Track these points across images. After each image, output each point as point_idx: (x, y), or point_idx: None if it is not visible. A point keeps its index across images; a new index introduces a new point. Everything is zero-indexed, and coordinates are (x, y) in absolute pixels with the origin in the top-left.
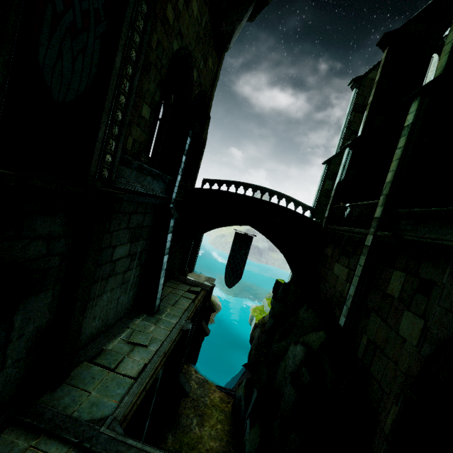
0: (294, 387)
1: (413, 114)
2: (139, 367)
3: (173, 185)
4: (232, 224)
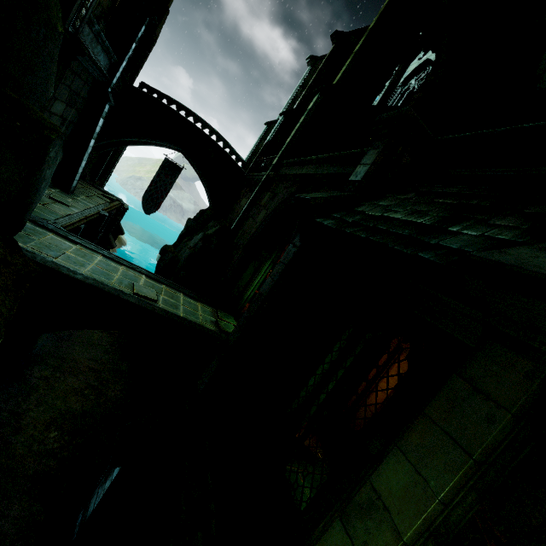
0: (191, 250)
1: (313, 103)
2: (66, 213)
3: (116, 69)
4: (166, 142)
